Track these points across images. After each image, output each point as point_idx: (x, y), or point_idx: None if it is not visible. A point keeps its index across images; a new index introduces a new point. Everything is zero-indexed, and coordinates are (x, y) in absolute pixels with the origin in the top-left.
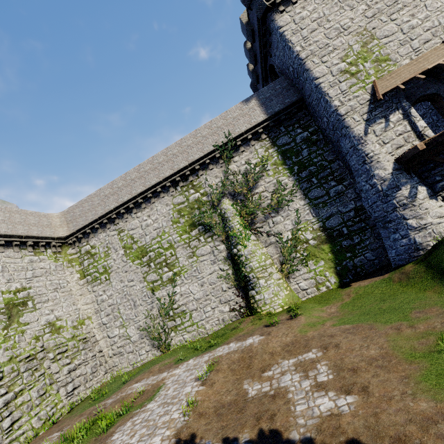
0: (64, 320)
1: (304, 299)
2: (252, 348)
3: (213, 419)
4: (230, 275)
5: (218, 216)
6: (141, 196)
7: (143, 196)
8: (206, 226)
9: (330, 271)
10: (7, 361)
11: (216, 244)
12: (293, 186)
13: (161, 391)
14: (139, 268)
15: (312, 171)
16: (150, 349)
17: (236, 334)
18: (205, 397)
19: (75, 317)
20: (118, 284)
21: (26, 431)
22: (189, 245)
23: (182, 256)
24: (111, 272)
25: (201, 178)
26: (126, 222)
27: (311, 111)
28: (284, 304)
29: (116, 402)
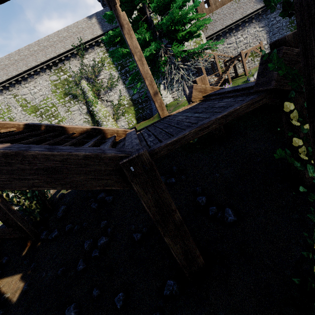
0: None
1: None
2: None
3: None
4: (90, 120)
5: (80, 90)
6: (26, 73)
7: (27, 73)
8: (74, 95)
9: (134, 118)
10: None
11: (80, 105)
12: (118, 77)
13: None
14: (35, 118)
15: (127, 70)
16: None
17: None
18: None
19: None
20: None
21: None
22: (65, 106)
23: (62, 111)
24: (15, 120)
25: (66, 66)
26: (18, 90)
27: None
28: None
29: None
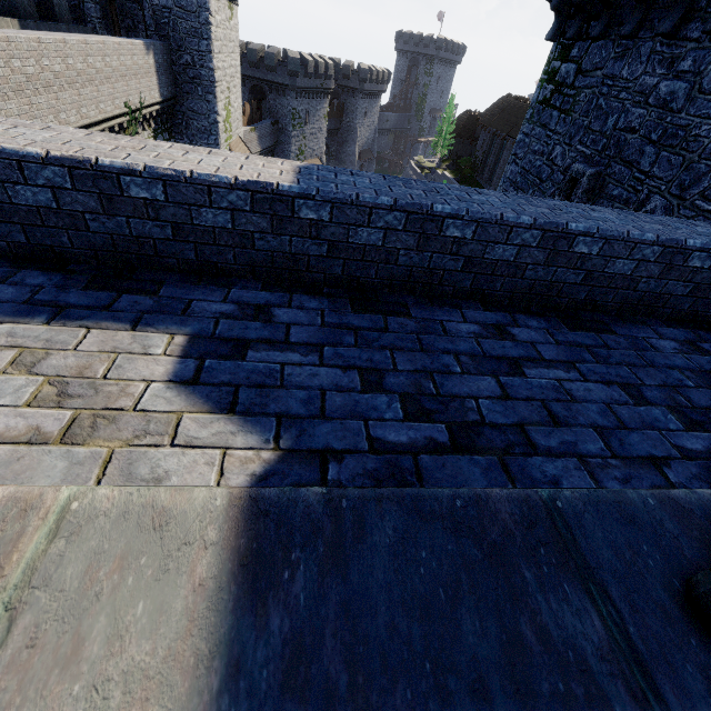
0: None
1: None
2: None
3: None
4: None
5: None
6: None
7: None
8: None
9: None
10: None
11: None
12: None
13: None
14: None
15: None
16: None
17: None
18: None
19: None
20: None
21: None
22: None
23: None
24: None
25: None
26: None
27: (179, 120)
28: None
29: None
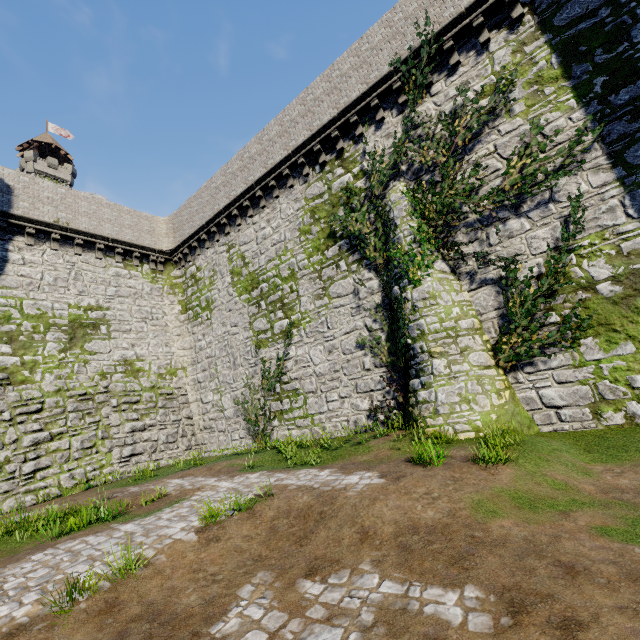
0: (147, 363)
1: (548, 429)
2: (338, 498)
3: (99, 639)
4: (383, 340)
5: (378, 218)
6: (259, 186)
7: (262, 186)
8: (353, 240)
9: None
10: (54, 392)
11: (365, 277)
12: (579, 133)
13: (169, 508)
14: (246, 307)
15: None
16: (245, 435)
17: (353, 456)
18: (170, 564)
19: (165, 363)
20: (220, 328)
21: (50, 486)
22: (319, 276)
23: (307, 294)
24: (213, 308)
25: (359, 143)
26: (239, 231)
27: None
28: (483, 427)
29: (130, 495)
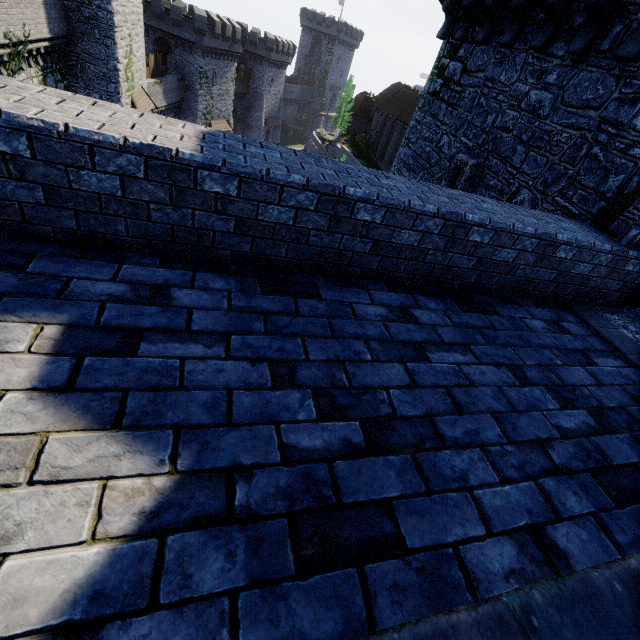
0: None
1: None
2: None
3: None
4: None
5: None
6: None
7: None
8: None
9: None
10: None
11: None
12: None
13: None
14: None
15: None
16: None
17: None
18: None
19: None
20: None
21: None
22: None
23: None
24: None
25: None
26: None
27: (73, 62)
28: None
29: None
